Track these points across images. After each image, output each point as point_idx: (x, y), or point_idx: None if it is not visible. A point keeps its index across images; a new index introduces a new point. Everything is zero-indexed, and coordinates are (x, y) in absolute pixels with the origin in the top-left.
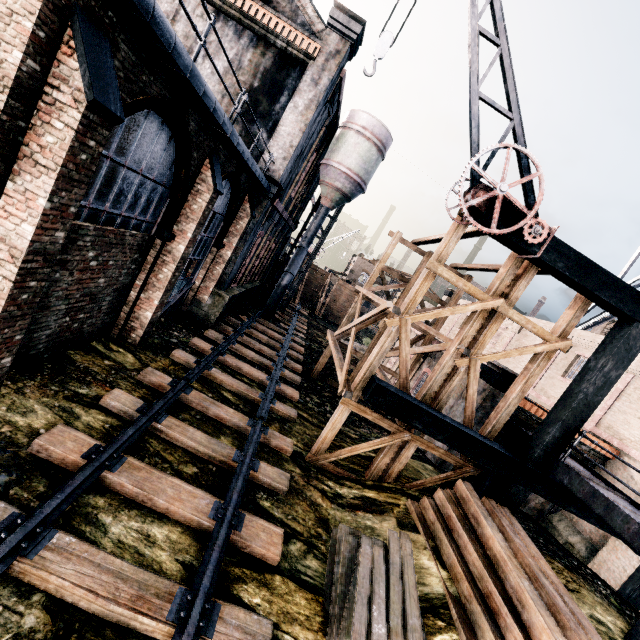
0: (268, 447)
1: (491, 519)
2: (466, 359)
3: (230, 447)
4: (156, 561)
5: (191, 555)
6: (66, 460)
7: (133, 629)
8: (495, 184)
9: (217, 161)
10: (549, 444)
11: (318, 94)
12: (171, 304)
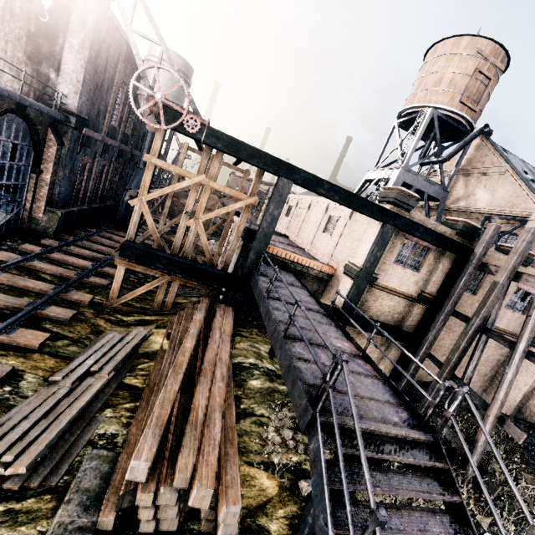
0: (69, 301)
1: (205, 310)
2: (193, 220)
3: (26, 300)
4: None
5: None
6: None
7: None
8: (153, 94)
9: None
10: (250, 264)
11: (88, 34)
12: (3, 222)
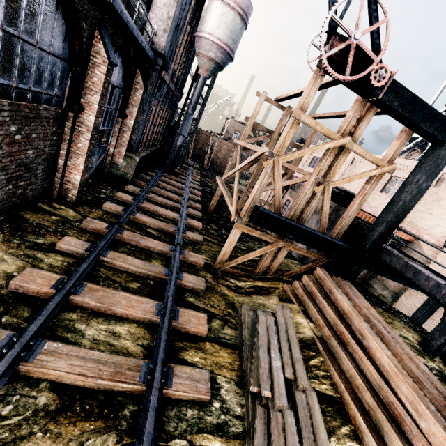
0: (186, 263)
1: (340, 289)
2: (322, 186)
3: (160, 266)
4: (123, 347)
5: (147, 340)
6: (40, 292)
7: (117, 391)
8: (350, 33)
9: (106, 32)
10: (377, 238)
11: None
12: (94, 168)
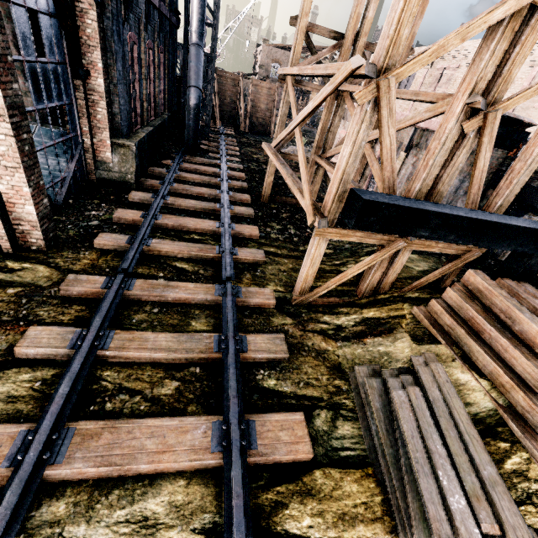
0: (248, 308)
1: (526, 309)
2: (479, 116)
3: (206, 335)
4: None
5: (209, 511)
6: None
7: None
8: None
9: None
10: None
11: None
12: (69, 179)
